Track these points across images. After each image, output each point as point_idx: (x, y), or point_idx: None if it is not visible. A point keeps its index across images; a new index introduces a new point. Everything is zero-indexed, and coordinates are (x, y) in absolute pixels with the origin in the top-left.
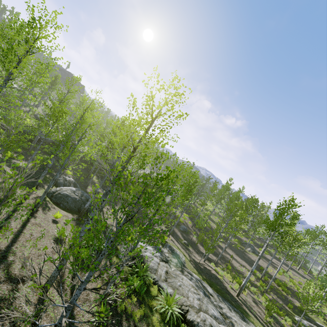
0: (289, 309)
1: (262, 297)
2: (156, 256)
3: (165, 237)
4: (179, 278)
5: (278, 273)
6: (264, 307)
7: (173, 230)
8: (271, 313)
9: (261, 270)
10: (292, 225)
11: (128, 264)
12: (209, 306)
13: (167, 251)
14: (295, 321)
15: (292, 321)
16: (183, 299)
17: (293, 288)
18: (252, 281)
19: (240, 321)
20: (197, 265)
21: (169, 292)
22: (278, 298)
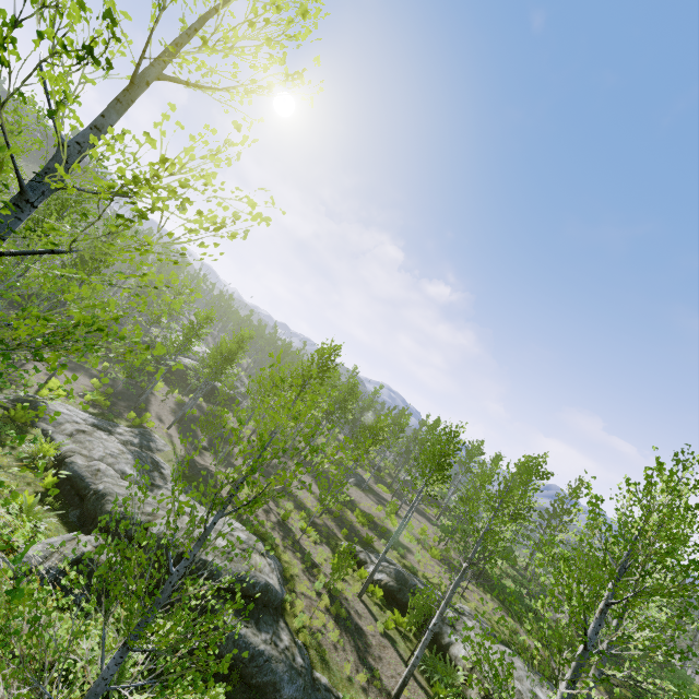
0: (341, 536)
1: (297, 514)
2: (85, 420)
3: (151, 424)
4: (104, 441)
5: (377, 508)
6: (281, 518)
7: (196, 431)
8: (287, 525)
9: (347, 501)
10: (319, 378)
11: (4, 407)
12: (126, 465)
13: (128, 430)
14: (332, 542)
15: (328, 543)
16: (78, 449)
17: (387, 525)
18: (306, 506)
19: (183, 495)
20: (192, 463)
21: (63, 443)
22: (335, 526)
